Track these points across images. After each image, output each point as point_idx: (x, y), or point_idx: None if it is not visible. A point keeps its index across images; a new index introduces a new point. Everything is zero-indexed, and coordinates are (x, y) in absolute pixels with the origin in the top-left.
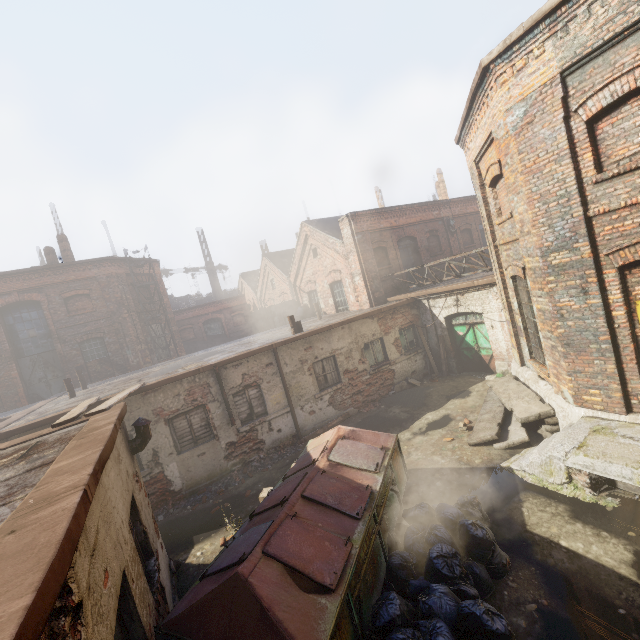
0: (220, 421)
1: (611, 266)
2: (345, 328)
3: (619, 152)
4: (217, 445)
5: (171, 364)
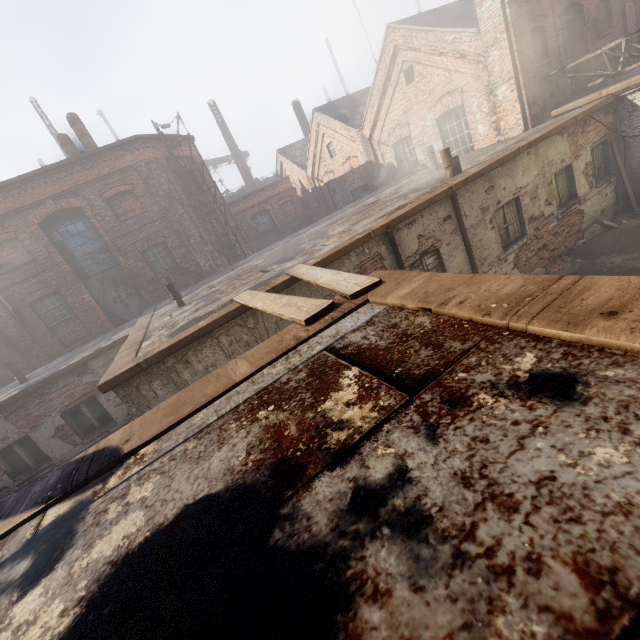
0: None
1: None
2: (531, 153)
3: None
4: None
5: (270, 254)
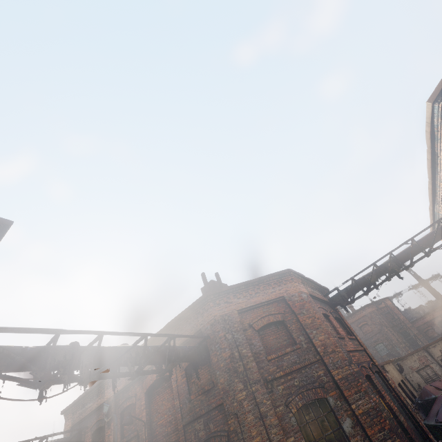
0: (440, 372)
1: None
2: None
3: None
4: None
5: None
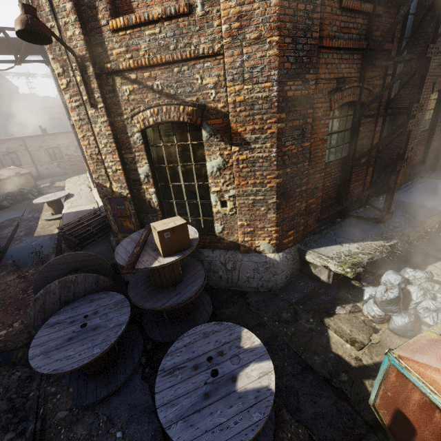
0: None
1: None
2: (65, 135)
3: None
4: None
5: None
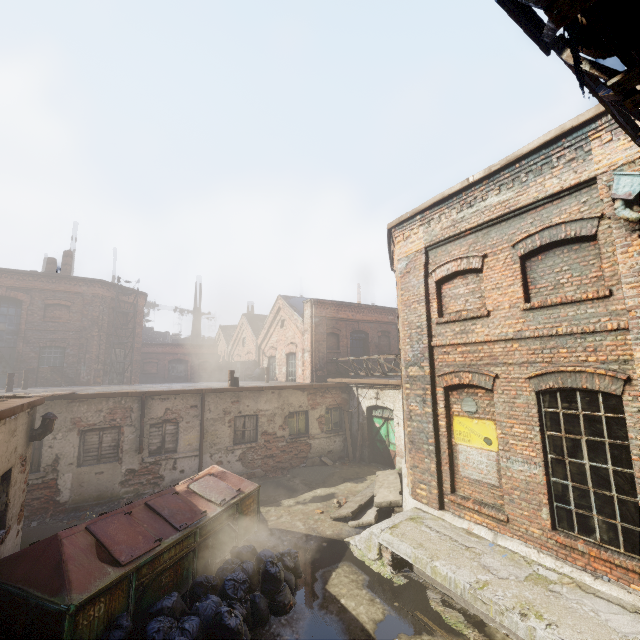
0: (129, 446)
1: (441, 385)
2: (275, 393)
3: (451, 307)
4: (118, 468)
5: (114, 387)
